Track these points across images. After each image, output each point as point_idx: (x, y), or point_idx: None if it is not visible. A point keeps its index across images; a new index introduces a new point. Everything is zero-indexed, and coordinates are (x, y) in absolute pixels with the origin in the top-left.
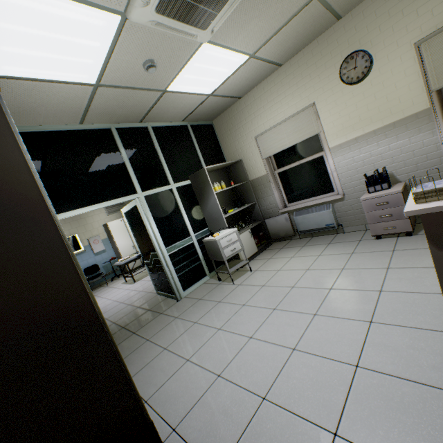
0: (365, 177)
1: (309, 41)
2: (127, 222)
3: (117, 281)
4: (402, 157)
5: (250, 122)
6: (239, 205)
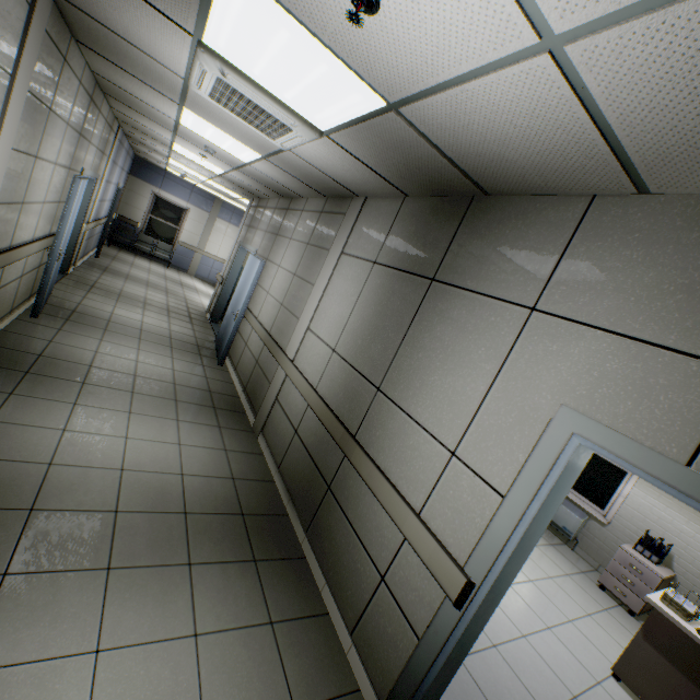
0: (645, 533)
1: None
2: None
3: None
4: (696, 554)
5: None
6: None
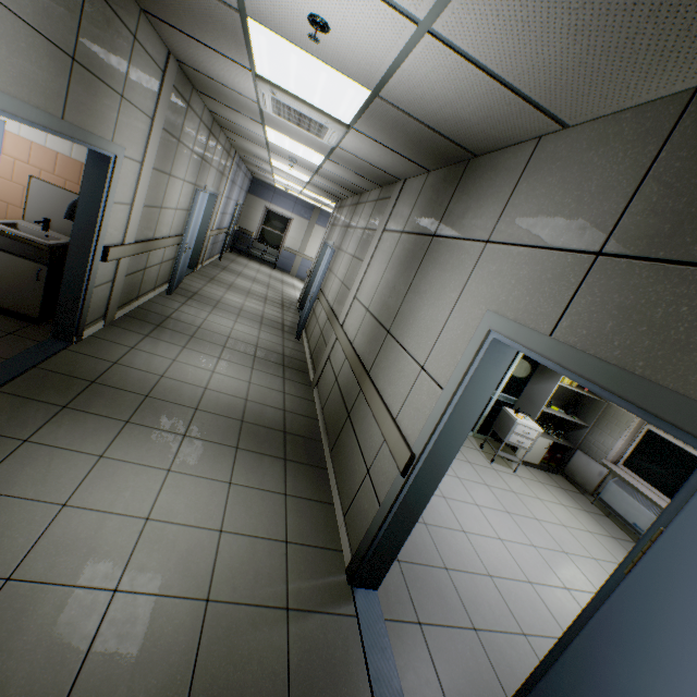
0: None
1: None
2: None
3: None
4: None
5: None
6: (568, 411)
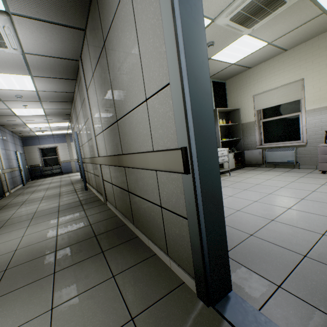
0: (325, 132)
1: (312, 37)
2: None
3: None
4: None
5: (253, 85)
6: (230, 137)
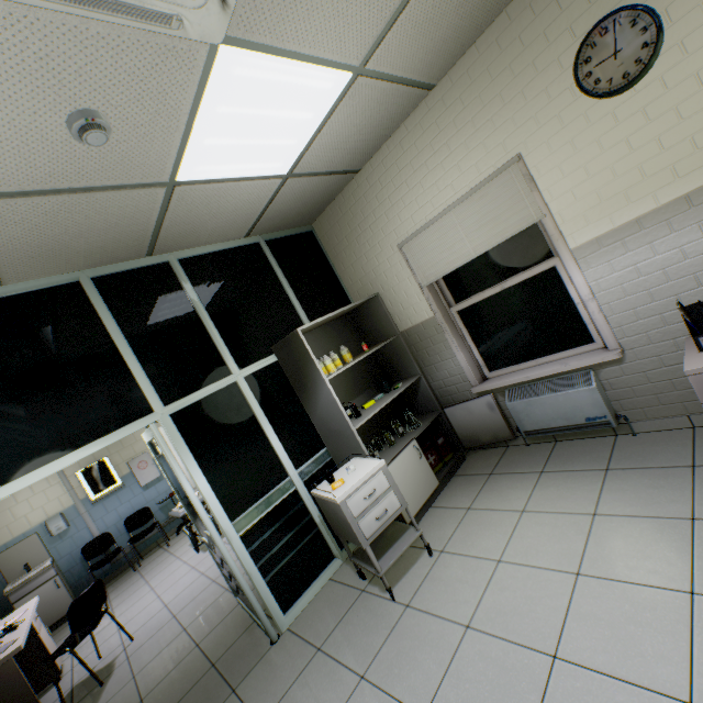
0: (683, 312)
1: (489, 19)
2: (157, 460)
3: (185, 535)
4: None
5: (385, 216)
6: (385, 387)
